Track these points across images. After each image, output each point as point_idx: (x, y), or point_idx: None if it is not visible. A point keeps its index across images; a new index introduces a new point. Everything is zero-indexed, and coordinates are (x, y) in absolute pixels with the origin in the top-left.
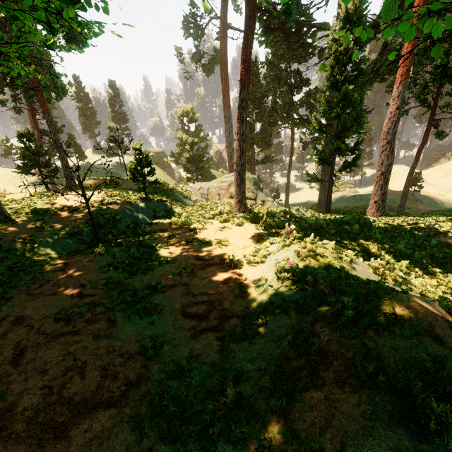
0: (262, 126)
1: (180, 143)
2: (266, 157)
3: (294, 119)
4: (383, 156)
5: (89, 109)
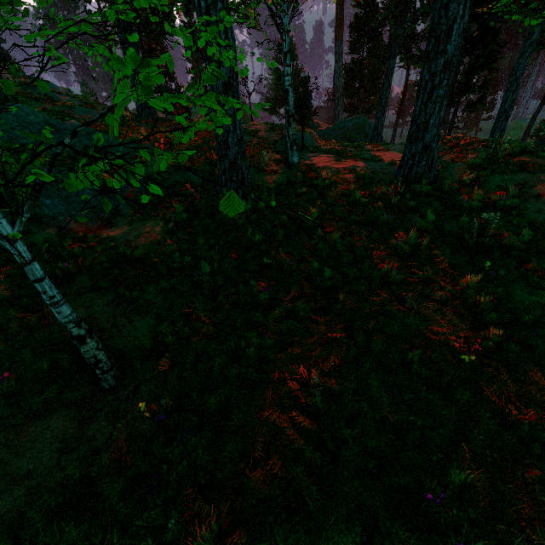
0: (372, 65)
1: (278, 87)
2: (374, 105)
3: (414, 56)
4: (508, 92)
5: (159, 45)
